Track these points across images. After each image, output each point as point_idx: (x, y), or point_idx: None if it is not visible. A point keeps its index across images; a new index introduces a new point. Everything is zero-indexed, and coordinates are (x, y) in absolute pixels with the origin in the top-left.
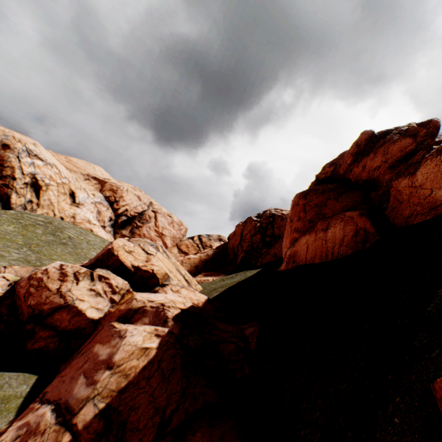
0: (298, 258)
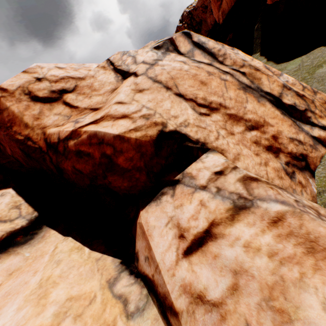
0: (225, 11)
